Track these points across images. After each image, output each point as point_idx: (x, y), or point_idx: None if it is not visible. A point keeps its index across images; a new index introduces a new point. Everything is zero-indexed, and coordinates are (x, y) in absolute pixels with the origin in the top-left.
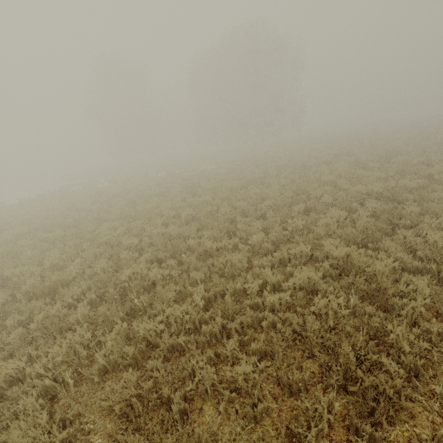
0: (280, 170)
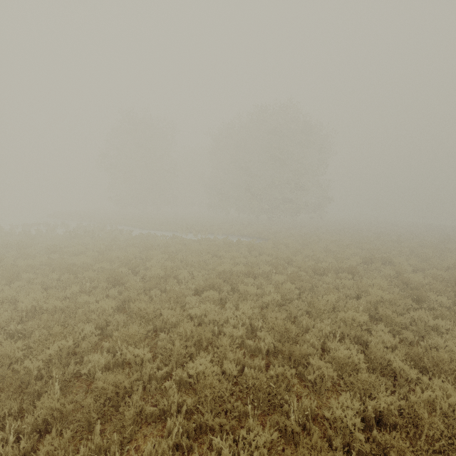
0: (277, 267)
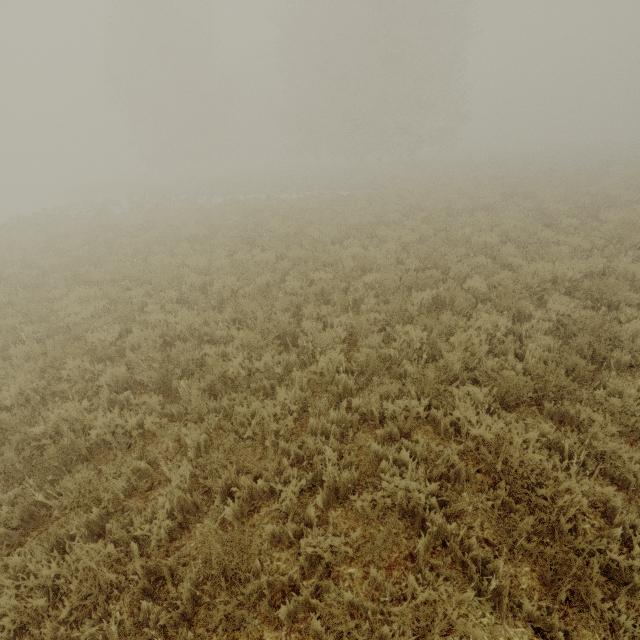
0: (407, 214)
